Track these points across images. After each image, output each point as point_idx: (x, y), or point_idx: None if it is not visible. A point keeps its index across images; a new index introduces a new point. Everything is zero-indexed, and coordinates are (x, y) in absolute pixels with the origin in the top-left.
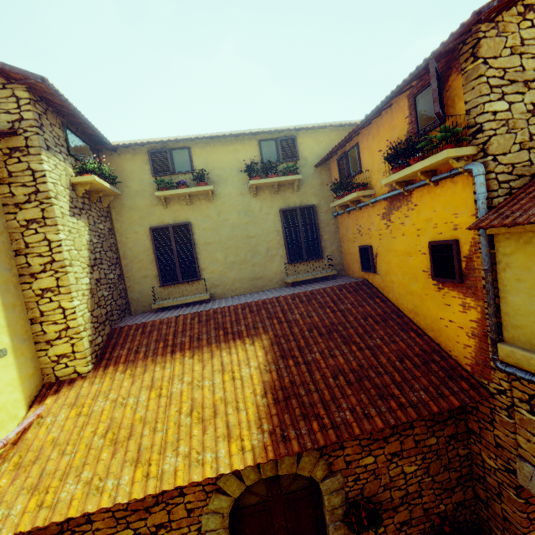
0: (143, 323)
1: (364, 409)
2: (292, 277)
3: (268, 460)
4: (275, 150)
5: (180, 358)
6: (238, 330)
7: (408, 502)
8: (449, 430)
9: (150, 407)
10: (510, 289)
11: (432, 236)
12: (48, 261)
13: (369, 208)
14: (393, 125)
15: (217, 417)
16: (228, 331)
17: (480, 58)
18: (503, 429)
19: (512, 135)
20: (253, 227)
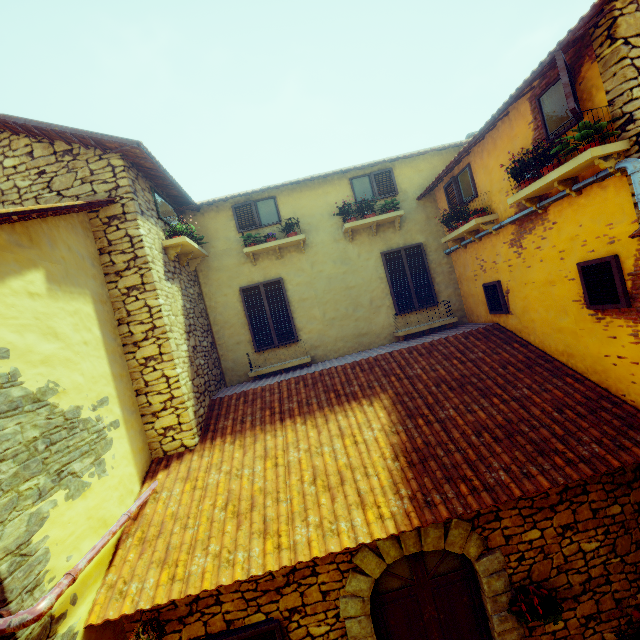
0: (243, 391)
1: (521, 467)
2: (404, 329)
3: (414, 527)
4: (369, 186)
5: (291, 425)
6: (351, 391)
7: (592, 590)
8: (636, 495)
9: (268, 477)
10: None
11: (581, 257)
12: (149, 328)
13: (492, 237)
14: (513, 135)
15: (345, 484)
16: (340, 393)
17: (619, 40)
18: None
19: None
20: (352, 277)
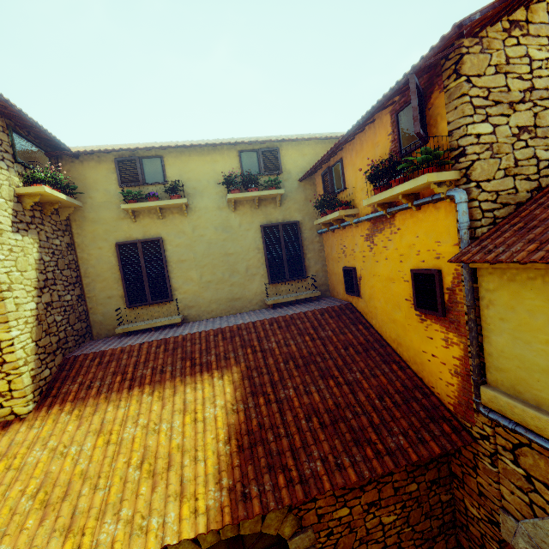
0: (101, 351)
1: (337, 458)
2: (274, 298)
3: (224, 525)
4: (256, 161)
5: (138, 394)
6: (207, 361)
7: None
8: (430, 474)
9: (94, 458)
10: (493, 328)
11: (415, 264)
12: None
13: (353, 228)
14: (376, 142)
15: (171, 470)
16: (196, 362)
17: (463, 76)
18: (486, 477)
19: (496, 160)
20: (232, 244)
